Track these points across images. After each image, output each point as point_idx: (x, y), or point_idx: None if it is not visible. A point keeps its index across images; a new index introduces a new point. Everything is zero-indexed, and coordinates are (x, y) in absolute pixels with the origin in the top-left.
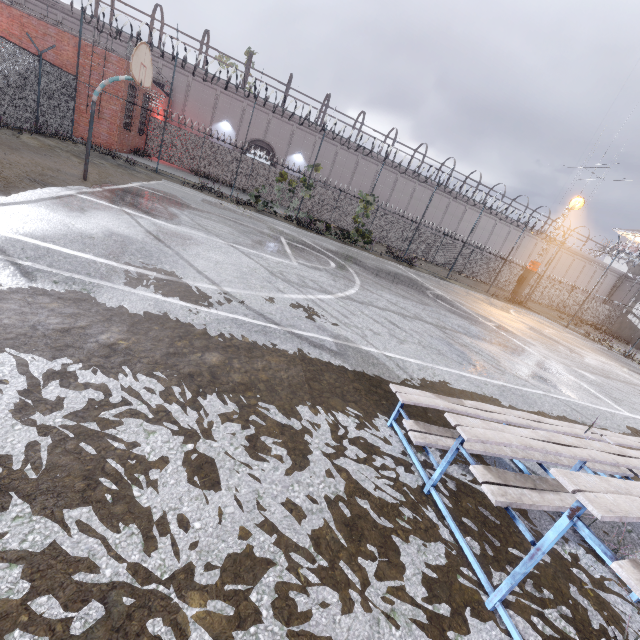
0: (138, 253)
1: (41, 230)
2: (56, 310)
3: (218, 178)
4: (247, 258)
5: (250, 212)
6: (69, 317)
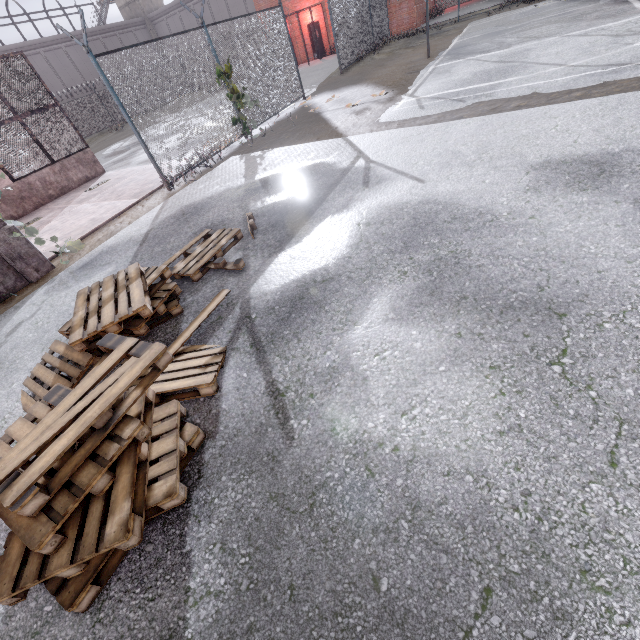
0: (498, 74)
1: (444, 87)
2: (484, 105)
3: None
4: (584, 38)
5: None
6: (491, 105)
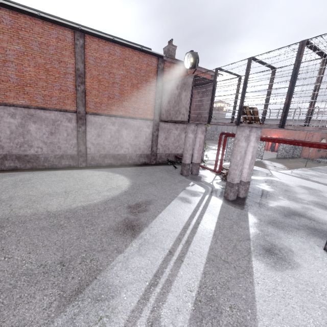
0: (316, 176)
1: (300, 173)
2: (305, 178)
3: None
4: None
5: None
6: (306, 179)
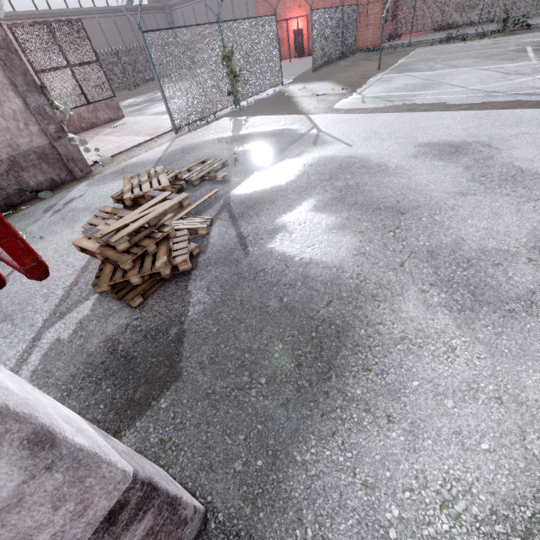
0: (421, 87)
1: (383, 91)
2: (404, 106)
3: (461, 22)
4: (486, 71)
5: (495, 39)
6: (409, 107)
